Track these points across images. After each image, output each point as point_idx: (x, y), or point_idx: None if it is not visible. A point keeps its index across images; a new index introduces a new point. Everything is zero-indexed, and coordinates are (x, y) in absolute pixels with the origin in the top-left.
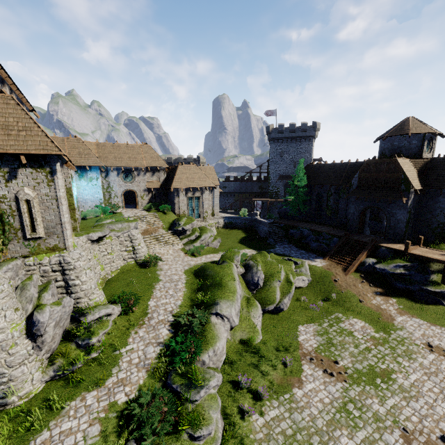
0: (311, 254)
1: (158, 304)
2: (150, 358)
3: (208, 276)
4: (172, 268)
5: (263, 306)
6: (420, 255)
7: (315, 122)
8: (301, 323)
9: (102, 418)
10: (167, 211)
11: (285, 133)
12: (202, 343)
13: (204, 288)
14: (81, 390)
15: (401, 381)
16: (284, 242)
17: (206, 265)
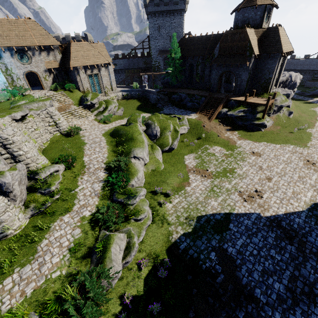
0: (188, 111)
1: (91, 159)
2: (97, 190)
3: (122, 135)
4: (92, 134)
5: (162, 148)
6: (253, 102)
7: None
8: (185, 154)
9: (79, 225)
10: (72, 89)
11: (160, 7)
12: (129, 175)
13: (121, 143)
14: (57, 216)
15: (239, 172)
16: (168, 105)
17: (118, 127)
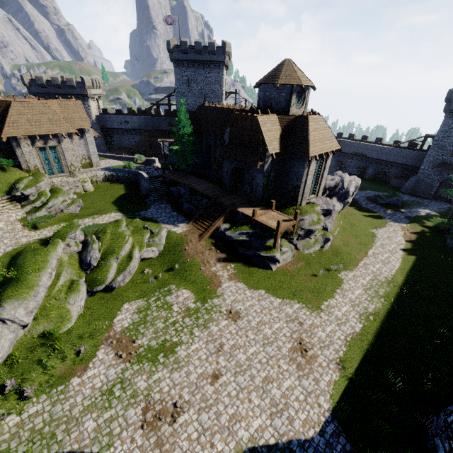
0: (180, 217)
1: None
2: None
3: (16, 266)
4: None
5: (92, 287)
6: (261, 222)
7: (224, 42)
8: (129, 300)
9: None
10: (7, 167)
11: (190, 54)
12: None
13: (3, 283)
14: None
15: (181, 353)
16: (163, 200)
17: (25, 248)
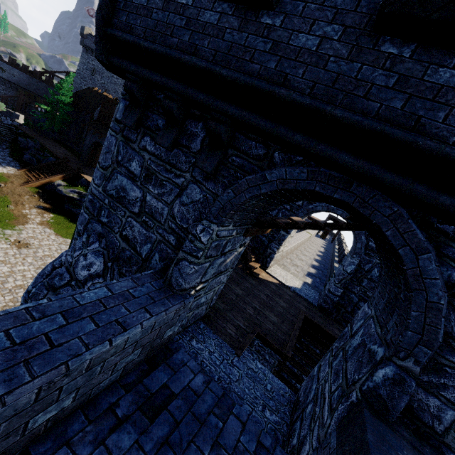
0: (14, 163)
1: None
2: None
3: None
4: None
5: None
6: None
7: None
8: None
9: None
10: None
11: None
12: None
13: None
14: None
15: None
16: (3, 146)
17: None
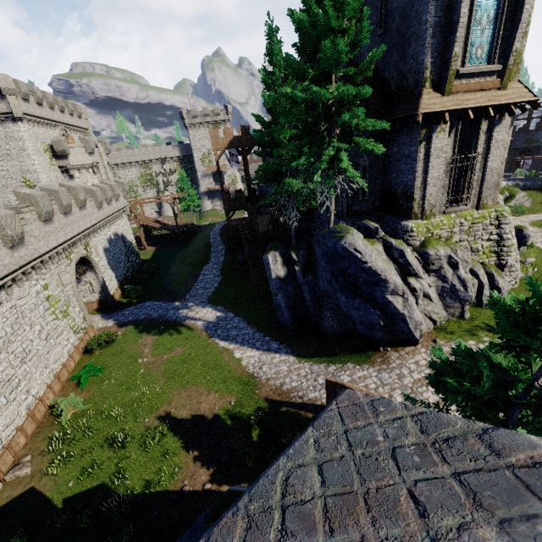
0: None
1: None
2: None
3: None
4: None
5: None
6: None
7: None
8: None
9: None
10: None
11: None
12: None
13: None
14: None
15: None
16: None
17: None
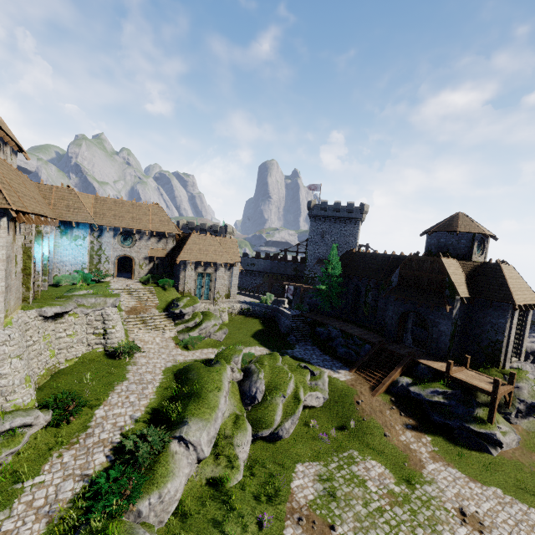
0: (336, 363)
1: (108, 415)
2: (62, 500)
3: (189, 380)
4: (149, 363)
5: (256, 429)
6: (463, 381)
7: (363, 204)
8: (301, 460)
9: None
10: (168, 287)
11: (328, 212)
12: (147, 481)
13: (178, 398)
14: None
15: None
16: (307, 342)
17: (192, 364)
